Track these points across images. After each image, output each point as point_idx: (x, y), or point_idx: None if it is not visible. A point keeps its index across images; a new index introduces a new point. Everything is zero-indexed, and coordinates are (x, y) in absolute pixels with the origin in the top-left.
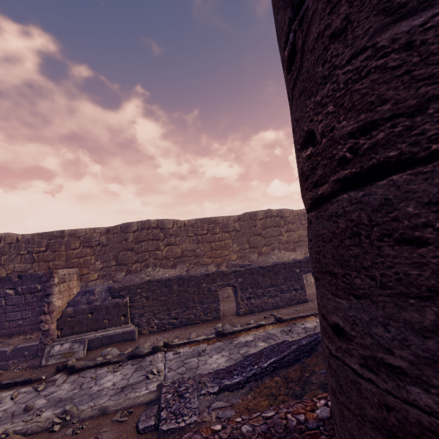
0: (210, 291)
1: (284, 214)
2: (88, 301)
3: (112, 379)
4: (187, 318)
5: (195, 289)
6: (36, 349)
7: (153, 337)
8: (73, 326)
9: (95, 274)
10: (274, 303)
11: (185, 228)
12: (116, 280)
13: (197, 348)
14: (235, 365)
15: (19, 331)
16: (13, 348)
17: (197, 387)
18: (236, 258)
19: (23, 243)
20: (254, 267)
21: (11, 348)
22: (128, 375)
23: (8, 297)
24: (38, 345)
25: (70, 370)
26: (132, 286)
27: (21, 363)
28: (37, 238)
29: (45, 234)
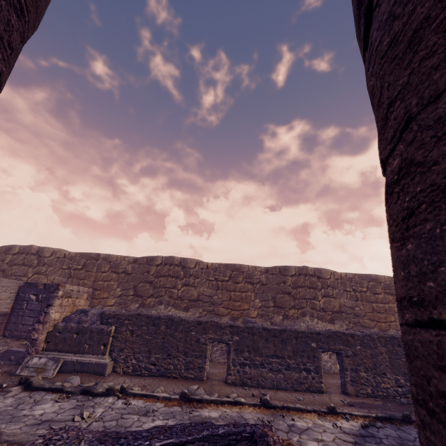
0: (198, 342)
1: (322, 274)
2: (79, 320)
3: (47, 408)
4: (166, 368)
5: (182, 336)
6: (21, 356)
7: (123, 379)
8: (58, 343)
9: (112, 299)
10: (274, 380)
11: (207, 271)
12: (128, 311)
13: (151, 405)
14: (131, 432)
15: (26, 336)
16: (7, 349)
17: (70, 441)
18: (256, 316)
19: (67, 259)
20: (257, 326)
21: (5, 348)
22: (63, 410)
23: (30, 302)
24: (24, 352)
25: (27, 386)
26: (122, 315)
27: (5, 366)
28: (78, 256)
29: (85, 255)
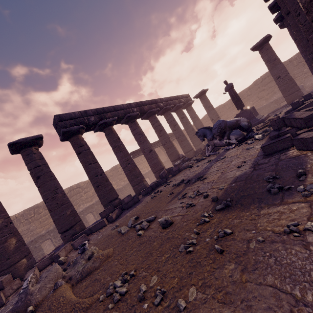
0: (36, 247)
1: (80, 185)
2: None
3: None
4: None
5: None
6: None
7: None
8: None
9: None
10: None
11: (17, 219)
12: None
13: None
14: None
15: None
16: None
17: None
18: None
19: None
20: None
21: None
22: None
23: None
24: None
25: None
26: None
27: None
28: None
29: None
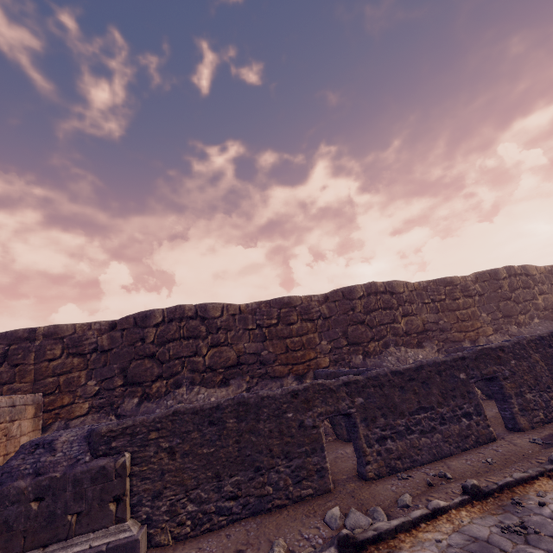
0: (302, 427)
1: (395, 288)
2: (36, 468)
3: None
4: (259, 495)
5: (271, 426)
6: None
7: None
8: None
9: (83, 403)
10: (431, 447)
11: (241, 317)
12: (121, 414)
13: None
14: None
15: None
16: None
17: None
18: (329, 364)
19: None
20: (382, 372)
21: None
22: None
23: None
24: None
25: None
26: (139, 426)
27: None
28: None
29: (2, 336)
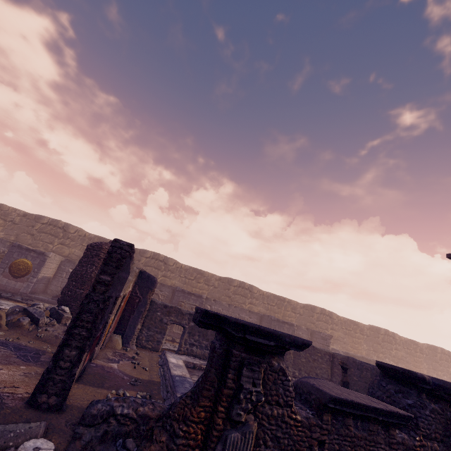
0: None
1: (395, 336)
2: None
3: None
4: None
5: None
6: None
7: None
8: None
9: None
10: None
11: (341, 322)
12: None
13: None
14: None
15: None
16: None
17: None
18: (365, 354)
19: (266, 297)
20: None
21: None
22: None
23: None
24: None
25: None
26: (356, 356)
27: None
28: (272, 297)
29: (277, 296)
